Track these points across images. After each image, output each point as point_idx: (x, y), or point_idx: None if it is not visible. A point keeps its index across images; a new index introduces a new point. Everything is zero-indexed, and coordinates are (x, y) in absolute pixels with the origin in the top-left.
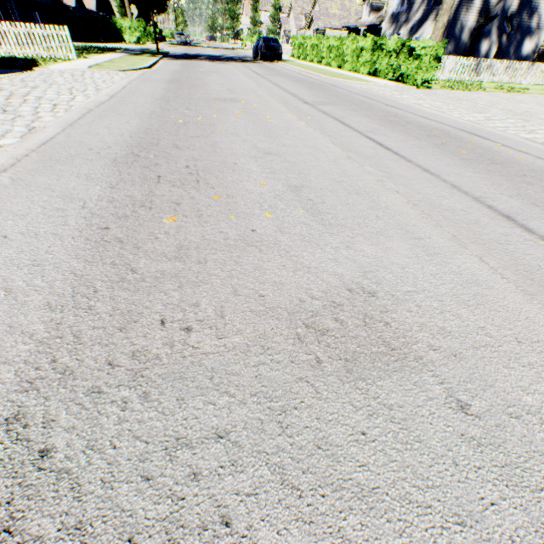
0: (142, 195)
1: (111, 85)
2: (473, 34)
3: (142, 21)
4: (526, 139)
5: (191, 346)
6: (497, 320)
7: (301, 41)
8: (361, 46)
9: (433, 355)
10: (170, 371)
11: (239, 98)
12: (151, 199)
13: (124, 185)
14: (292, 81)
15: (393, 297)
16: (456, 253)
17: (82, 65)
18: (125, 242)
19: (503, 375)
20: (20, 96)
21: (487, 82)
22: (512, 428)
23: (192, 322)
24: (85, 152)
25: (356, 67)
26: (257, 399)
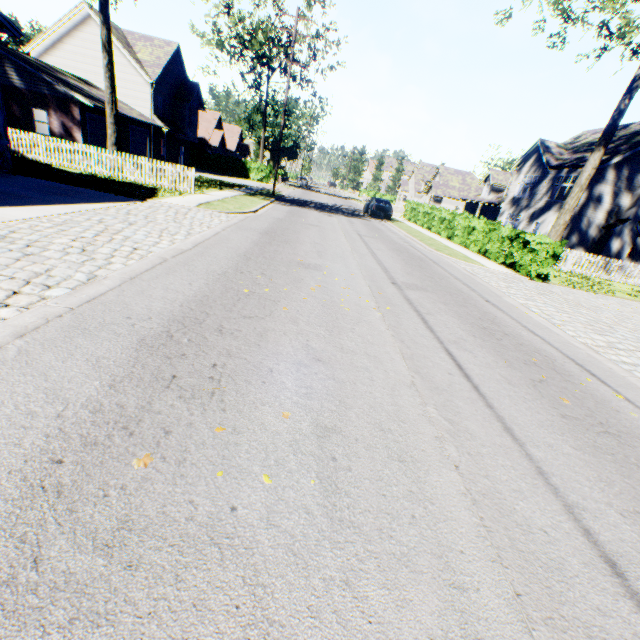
0: (137, 405)
1: (206, 229)
2: (601, 231)
3: (270, 165)
4: None
5: None
6: None
7: (414, 206)
8: (473, 225)
9: None
10: None
11: (324, 264)
12: (143, 415)
13: (127, 384)
14: (392, 248)
15: None
16: None
17: (193, 202)
18: (64, 495)
19: None
20: (111, 233)
21: (619, 282)
22: None
23: None
24: (121, 321)
25: (466, 242)
26: None
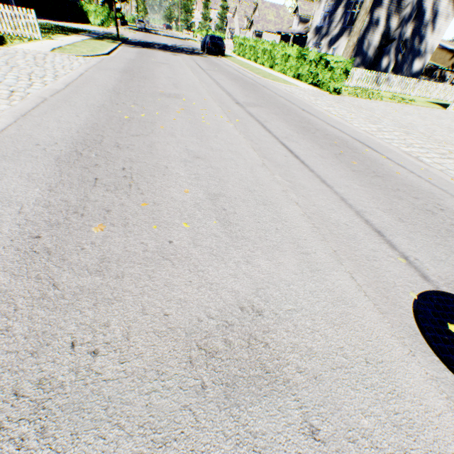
0: (77, 199)
1: (69, 71)
2: (376, 51)
3: (106, 7)
4: (405, 153)
5: (95, 371)
6: (354, 340)
7: (241, 41)
8: (289, 53)
9: (299, 378)
10: (70, 401)
11: (182, 94)
12: (85, 204)
13: (62, 188)
14: (230, 78)
15: (276, 316)
16: (334, 269)
17: (46, 47)
18: (53, 253)
19: (350, 397)
20: None
21: (385, 91)
22: (348, 453)
23: (100, 344)
24: (32, 148)
25: (284, 70)
26: (144, 430)
